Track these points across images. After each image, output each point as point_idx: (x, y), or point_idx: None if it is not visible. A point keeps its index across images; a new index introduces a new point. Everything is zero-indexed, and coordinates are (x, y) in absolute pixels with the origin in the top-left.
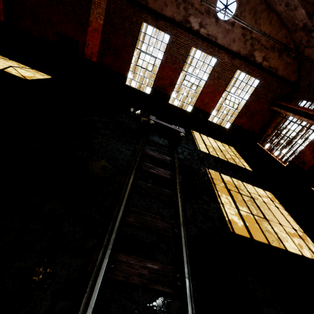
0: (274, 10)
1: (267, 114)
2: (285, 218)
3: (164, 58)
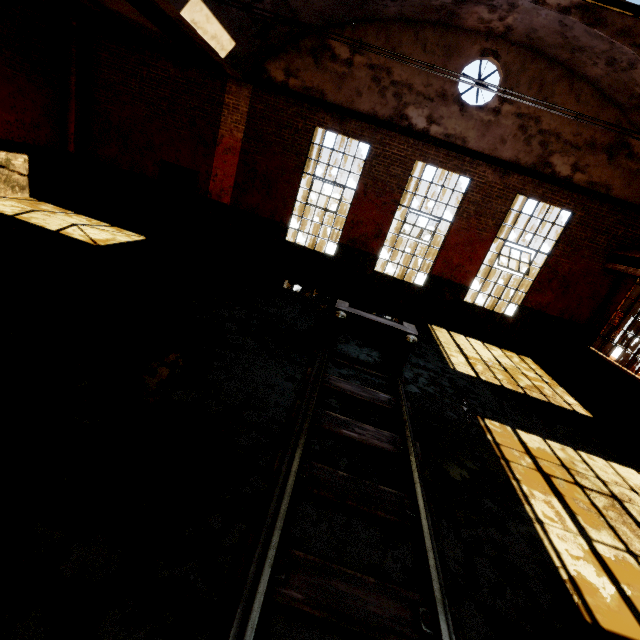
0: (581, 76)
1: (602, 280)
2: None
3: (360, 186)
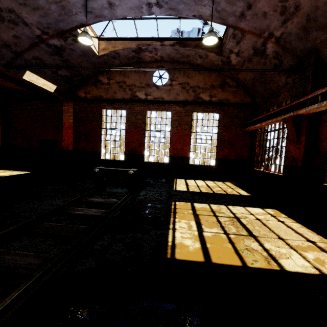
0: (197, 65)
1: (245, 137)
2: (293, 230)
3: (126, 127)
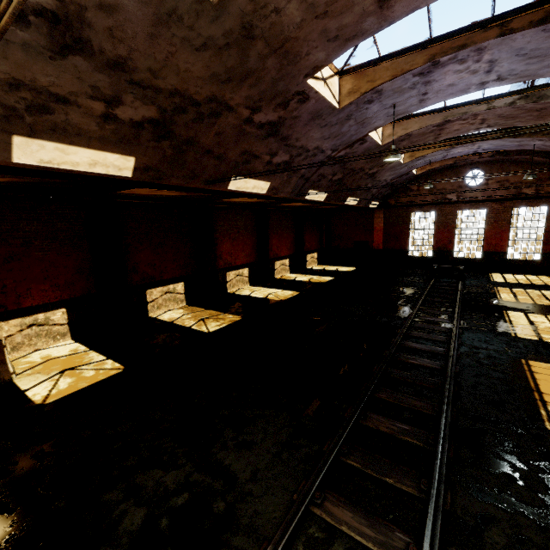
0: (519, 161)
1: None
2: None
3: (435, 227)
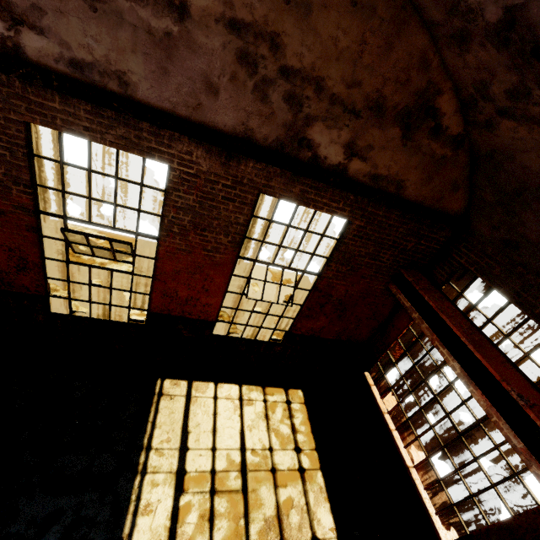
0: None
1: (385, 299)
2: None
3: None
